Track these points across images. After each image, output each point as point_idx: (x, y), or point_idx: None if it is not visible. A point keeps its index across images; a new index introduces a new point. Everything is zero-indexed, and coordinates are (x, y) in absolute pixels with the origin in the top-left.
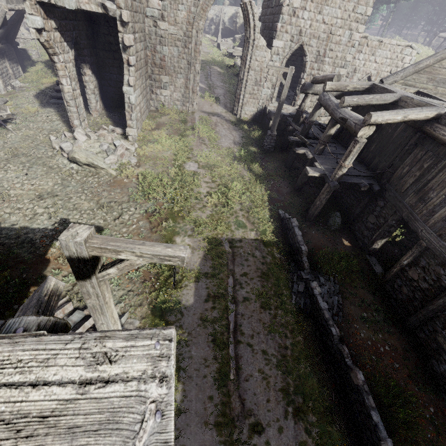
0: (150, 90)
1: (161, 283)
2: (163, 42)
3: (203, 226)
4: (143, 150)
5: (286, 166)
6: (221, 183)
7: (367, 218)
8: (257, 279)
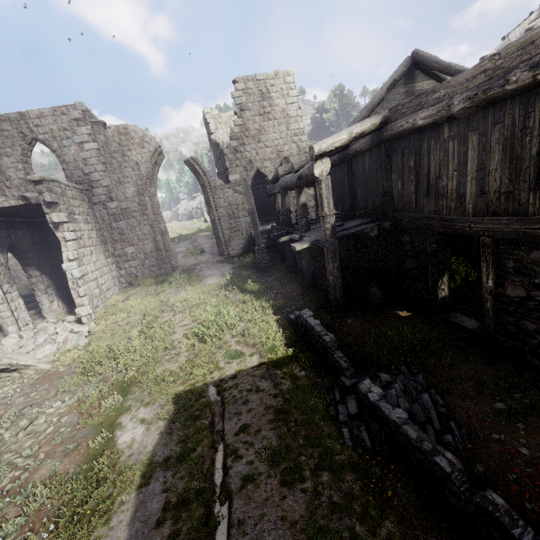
0: (117, 267)
1: (64, 524)
2: (118, 218)
3: (168, 379)
4: (100, 325)
5: (290, 272)
6: (205, 318)
7: (406, 266)
8: (267, 427)
